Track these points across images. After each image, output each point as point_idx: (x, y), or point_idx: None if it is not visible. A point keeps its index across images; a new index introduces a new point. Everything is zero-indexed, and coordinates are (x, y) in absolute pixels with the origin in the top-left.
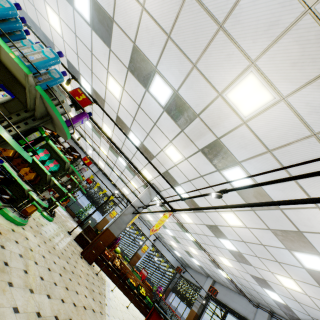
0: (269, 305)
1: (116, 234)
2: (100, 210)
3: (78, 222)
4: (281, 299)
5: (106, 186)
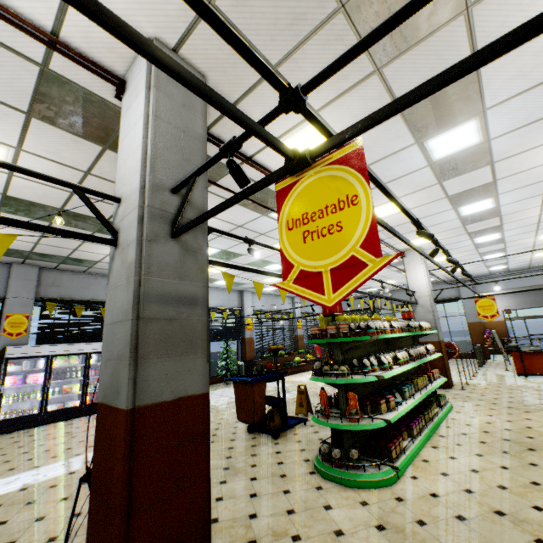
0: (473, 276)
1: (442, 338)
2: (232, 338)
3: (223, 380)
4: (505, 267)
5: (403, 300)
